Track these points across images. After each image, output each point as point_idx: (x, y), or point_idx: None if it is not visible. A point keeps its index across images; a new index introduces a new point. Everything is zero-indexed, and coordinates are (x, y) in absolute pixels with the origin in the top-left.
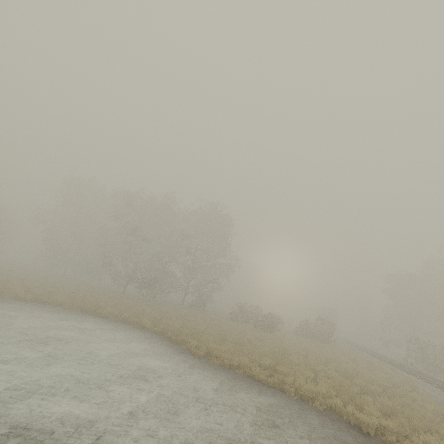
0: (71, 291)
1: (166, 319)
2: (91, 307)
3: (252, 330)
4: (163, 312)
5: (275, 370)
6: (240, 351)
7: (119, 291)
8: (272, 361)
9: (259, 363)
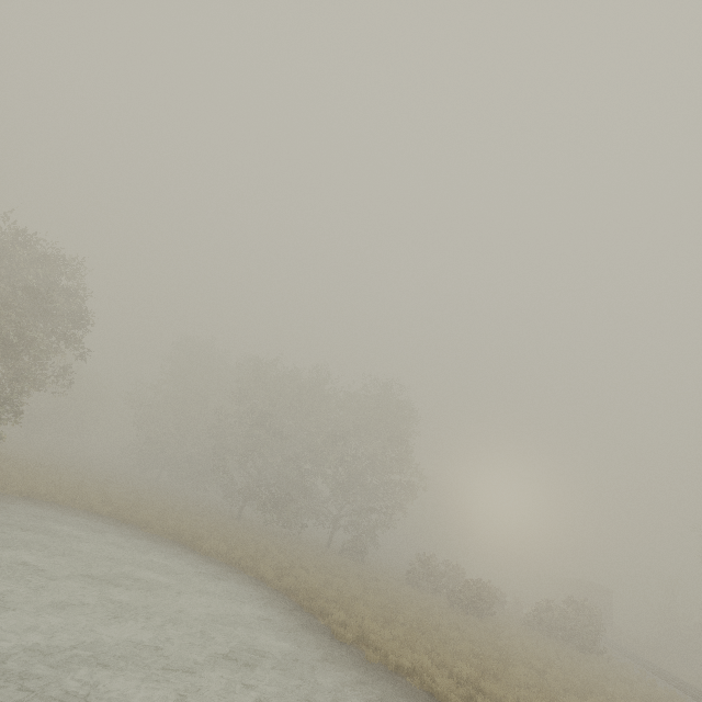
0: (164, 507)
1: (298, 569)
2: (188, 536)
3: (444, 608)
4: (295, 556)
5: (479, 690)
6: (417, 642)
7: (232, 513)
8: (475, 671)
9: (450, 672)
